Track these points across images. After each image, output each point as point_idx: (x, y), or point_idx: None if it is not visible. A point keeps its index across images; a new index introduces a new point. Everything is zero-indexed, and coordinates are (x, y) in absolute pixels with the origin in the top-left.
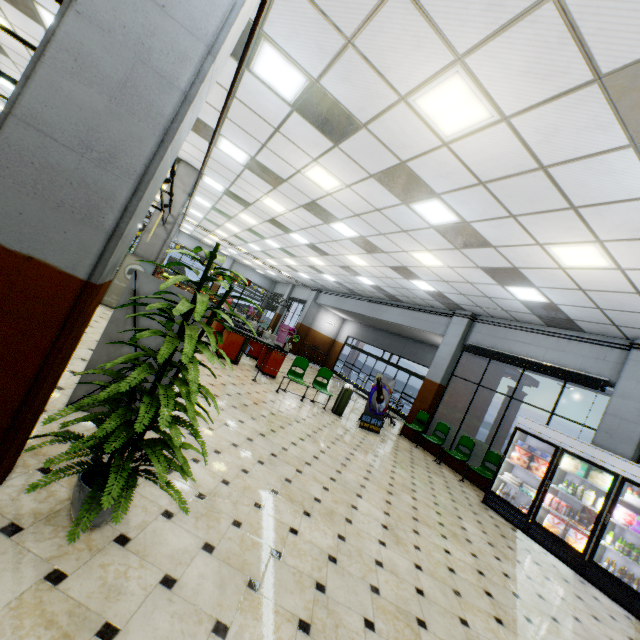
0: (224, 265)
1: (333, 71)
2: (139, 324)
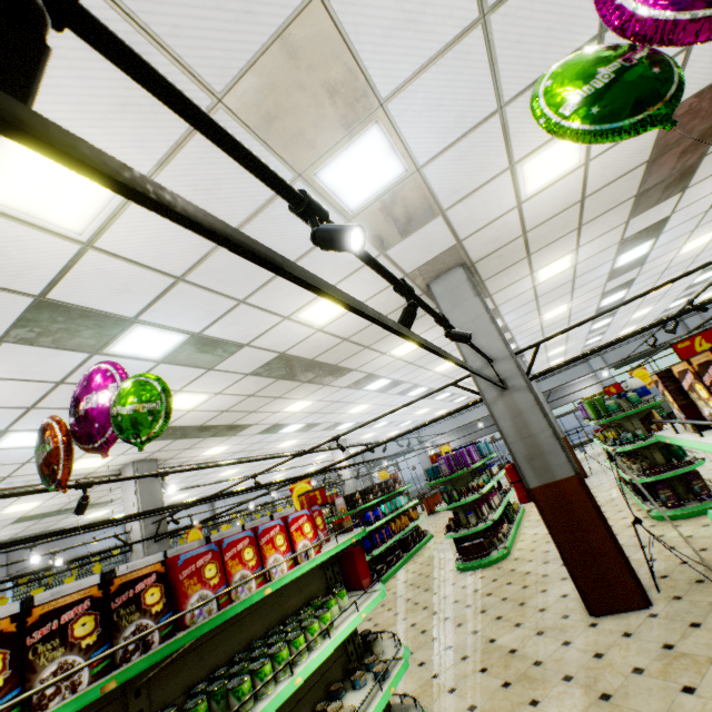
0: (275, 496)
1: None
2: None
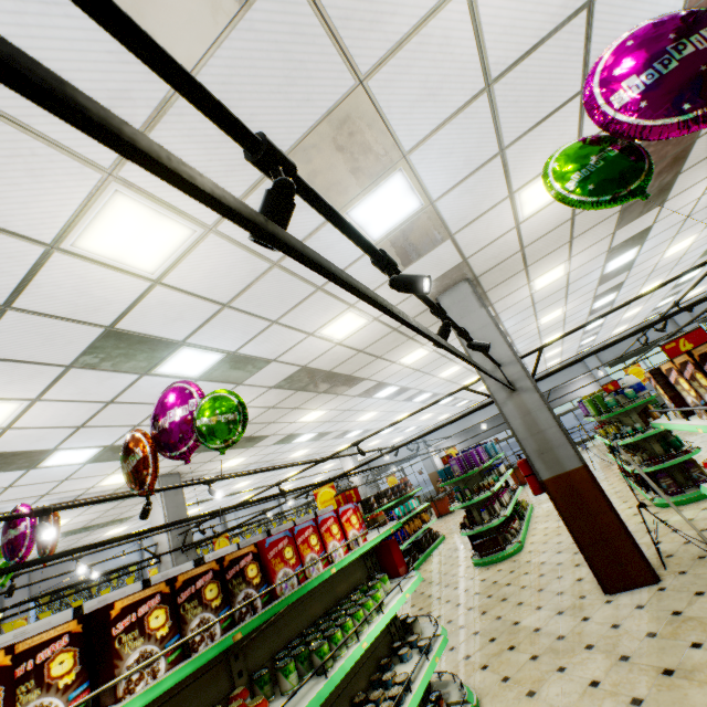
0: (284, 508)
1: None
2: None
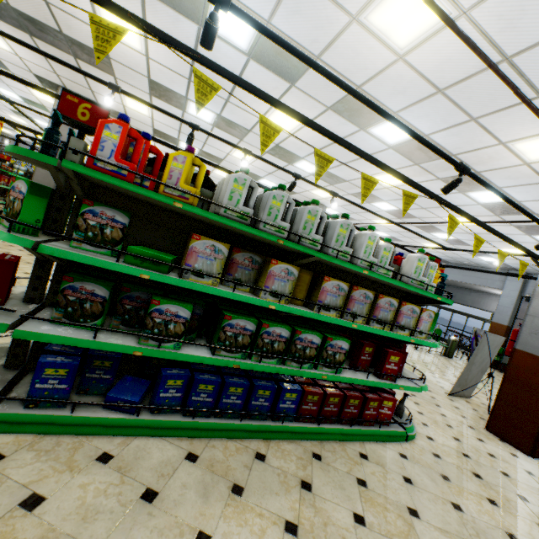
0: None
1: (538, 201)
2: (479, 354)
